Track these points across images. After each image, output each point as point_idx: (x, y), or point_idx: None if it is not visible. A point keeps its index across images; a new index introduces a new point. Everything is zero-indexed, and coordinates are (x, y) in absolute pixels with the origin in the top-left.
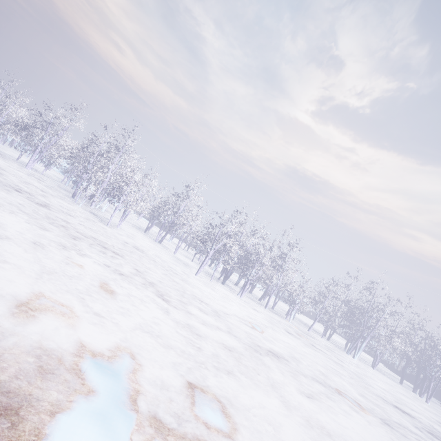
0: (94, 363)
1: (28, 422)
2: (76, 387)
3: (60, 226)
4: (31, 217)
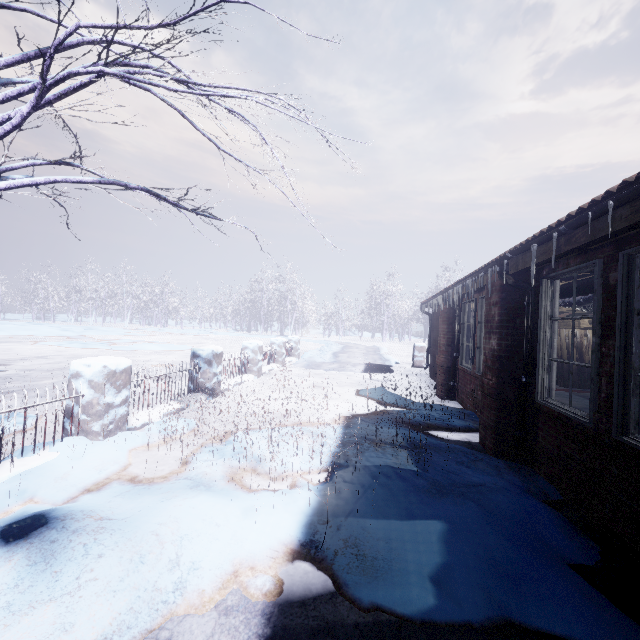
0: None
1: None
2: None
3: None
4: None
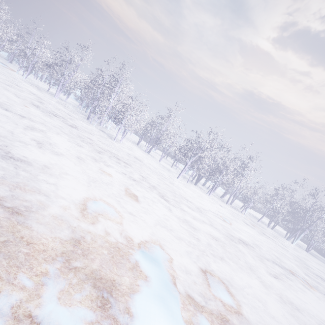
0: (142, 254)
1: (119, 302)
2: (137, 273)
3: (87, 143)
4: (69, 136)
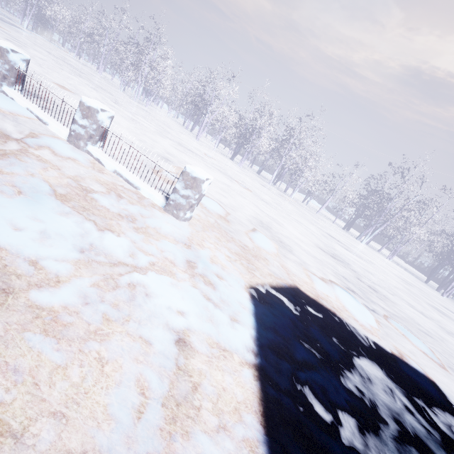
0: None
1: None
2: None
3: (77, 74)
4: (57, 63)
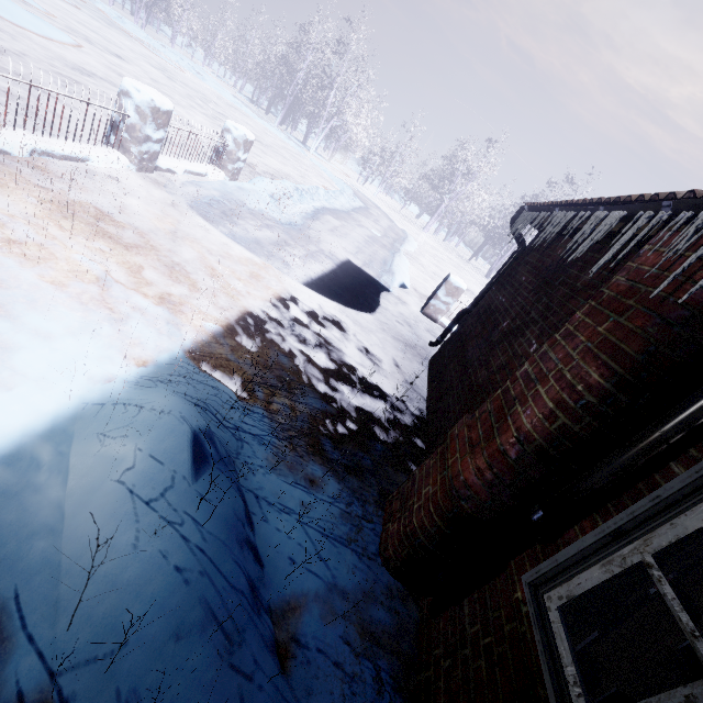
0: None
1: None
2: None
3: None
4: None
